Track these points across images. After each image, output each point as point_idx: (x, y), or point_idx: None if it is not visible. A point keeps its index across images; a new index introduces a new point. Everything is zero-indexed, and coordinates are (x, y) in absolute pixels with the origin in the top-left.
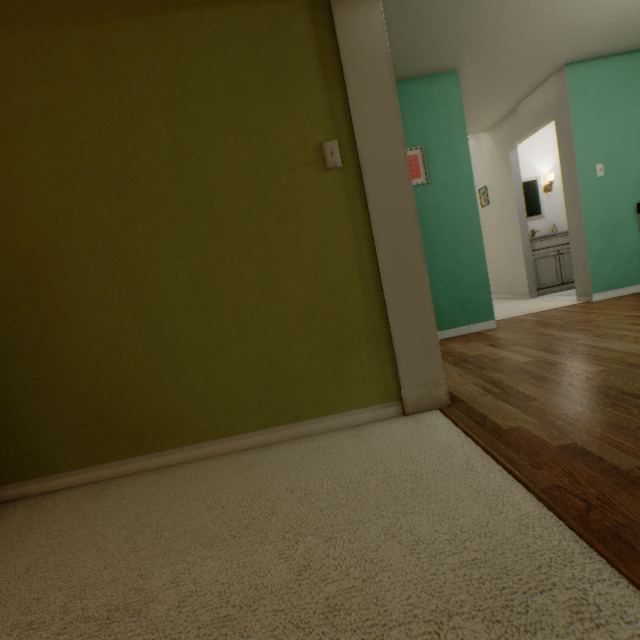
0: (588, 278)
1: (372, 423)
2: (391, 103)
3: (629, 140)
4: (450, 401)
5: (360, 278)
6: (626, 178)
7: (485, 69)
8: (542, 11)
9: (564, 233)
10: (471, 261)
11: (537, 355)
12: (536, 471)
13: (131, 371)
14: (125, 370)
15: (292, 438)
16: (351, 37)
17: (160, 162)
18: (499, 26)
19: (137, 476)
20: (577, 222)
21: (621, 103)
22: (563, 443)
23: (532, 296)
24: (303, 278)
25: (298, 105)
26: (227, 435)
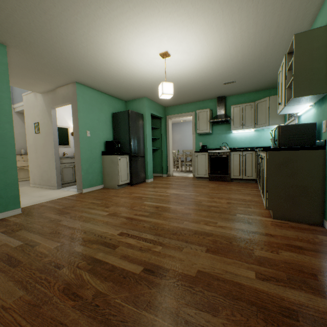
0: (82, 181)
1: None
2: None
3: (100, 125)
4: None
5: None
6: (99, 140)
7: (30, 58)
8: (58, 49)
9: None
10: (5, 168)
11: (30, 238)
12: None
13: None
14: None
15: None
16: None
17: None
18: (33, 39)
19: None
20: (79, 154)
21: (98, 109)
22: None
23: (59, 188)
24: None
25: None
26: None
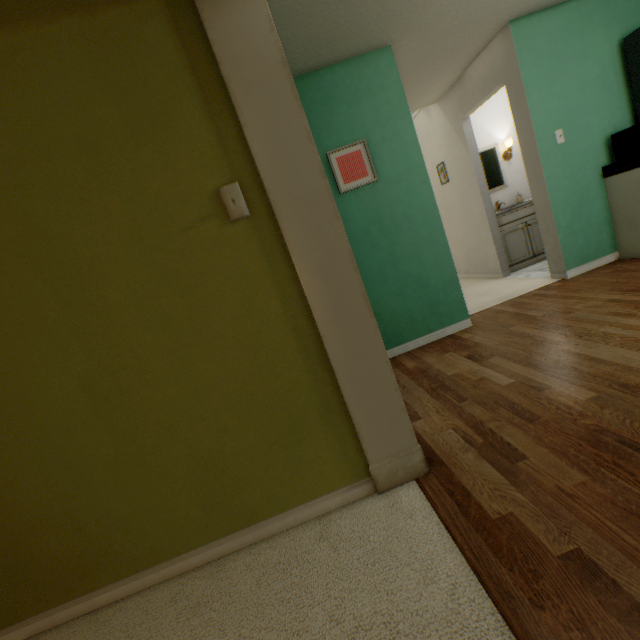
0: (560, 255)
1: (341, 510)
2: (299, 124)
3: (587, 99)
4: (428, 468)
5: (298, 347)
6: (588, 141)
7: (422, 39)
8: None
9: (530, 203)
10: (436, 259)
11: (519, 373)
12: (538, 615)
13: (33, 509)
14: (25, 509)
15: (250, 543)
16: (230, 42)
17: (7, 246)
18: None
19: (67, 629)
20: (542, 196)
21: (574, 58)
22: (565, 549)
23: (505, 274)
24: (228, 359)
25: (178, 143)
26: (171, 556)
